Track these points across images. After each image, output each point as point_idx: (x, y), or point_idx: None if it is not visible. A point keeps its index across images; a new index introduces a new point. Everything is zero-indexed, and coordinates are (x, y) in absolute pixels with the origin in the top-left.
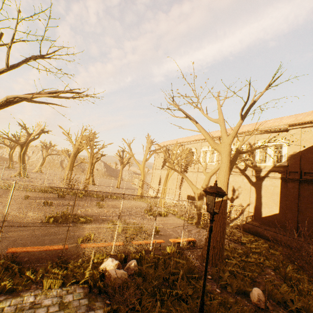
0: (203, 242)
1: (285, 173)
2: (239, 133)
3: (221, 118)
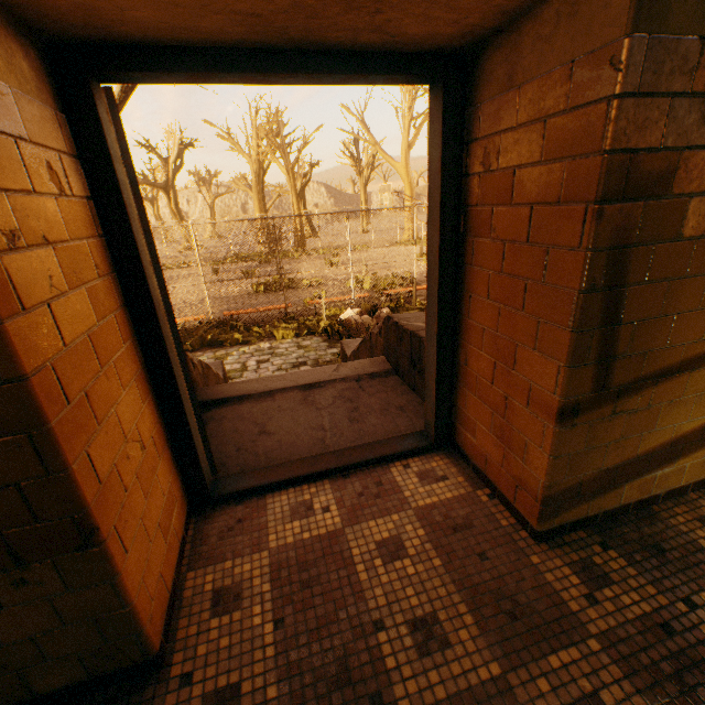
0: None
1: None
2: None
3: None
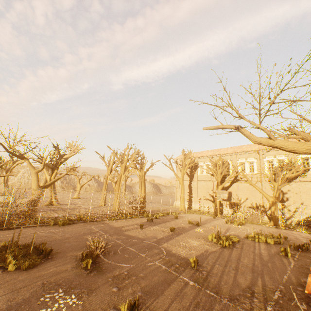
0: None
1: None
2: None
3: None
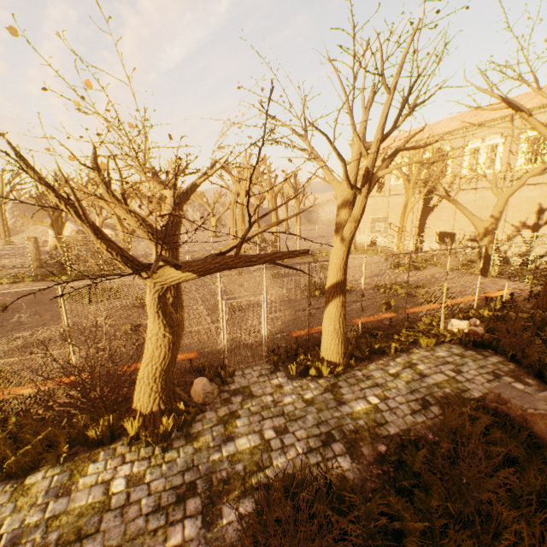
0: (515, 294)
1: None
2: None
3: None
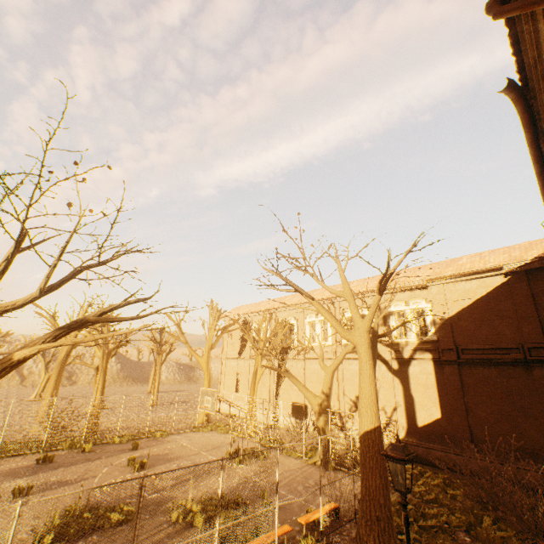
0: (347, 503)
1: (437, 352)
2: (361, 292)
3: (347, 289)
